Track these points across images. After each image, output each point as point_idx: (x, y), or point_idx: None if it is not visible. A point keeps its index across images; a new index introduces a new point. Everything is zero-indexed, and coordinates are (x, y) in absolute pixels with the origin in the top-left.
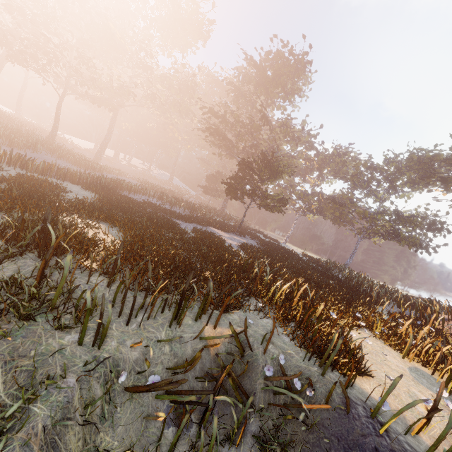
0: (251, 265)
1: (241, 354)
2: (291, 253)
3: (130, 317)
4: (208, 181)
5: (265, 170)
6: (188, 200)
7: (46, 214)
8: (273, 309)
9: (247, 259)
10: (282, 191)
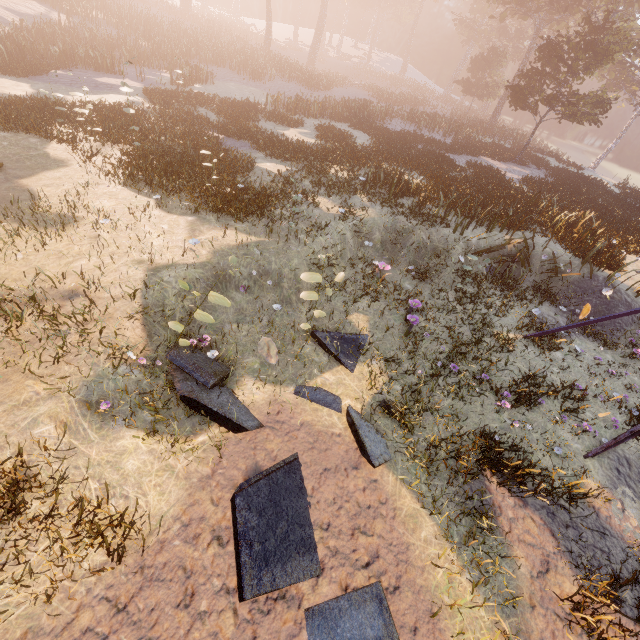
0: (538, 200)
1: (527, 252)
2: (595, 186)
3: (468, 226)
4: (472, 69)
5: (584, 56)
6: (441, 114)
7: (400, 170)
8: (553, 235)
9: (535, 194)
10: (605, 89)
